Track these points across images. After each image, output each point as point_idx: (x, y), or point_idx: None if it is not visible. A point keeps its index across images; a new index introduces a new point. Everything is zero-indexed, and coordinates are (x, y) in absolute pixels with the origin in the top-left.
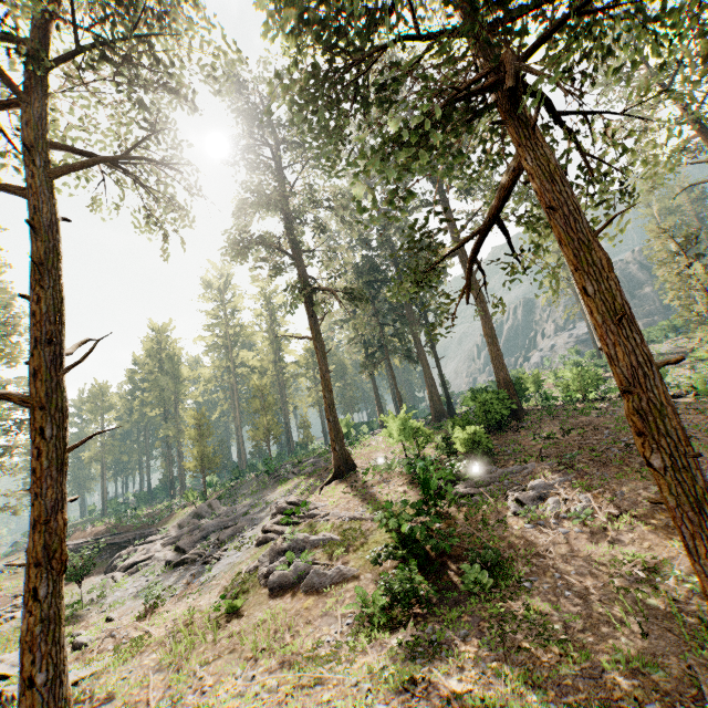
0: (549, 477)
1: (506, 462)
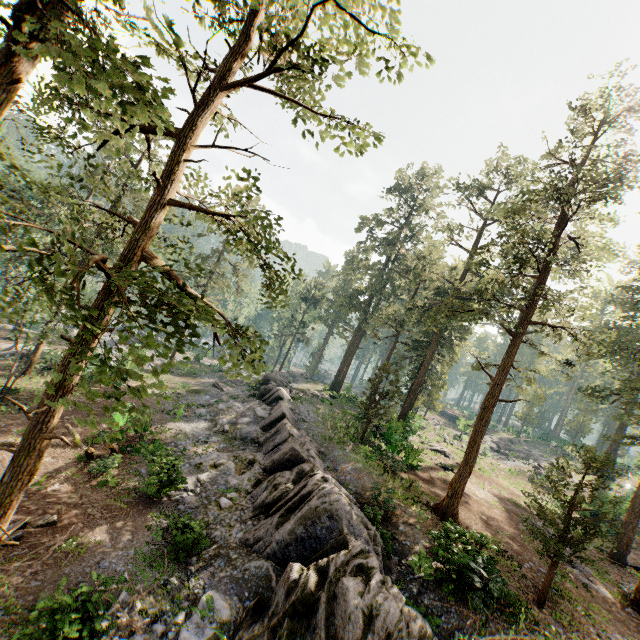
0: None
1: None
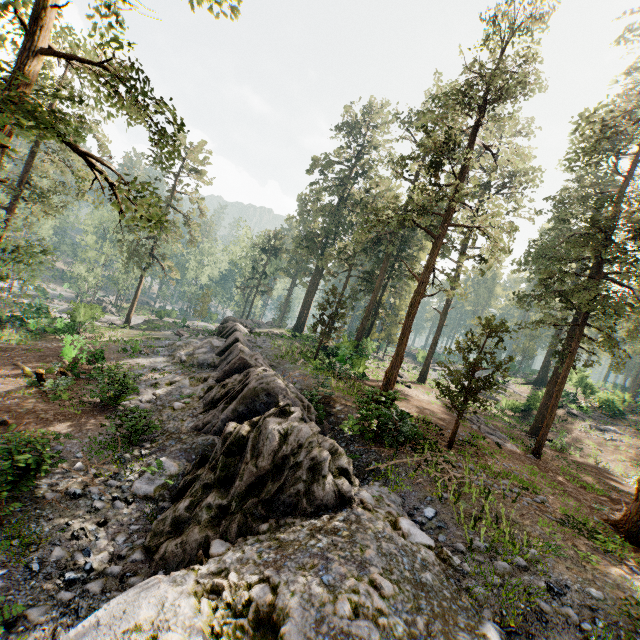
0: (622, 431)
1: (619, 422)
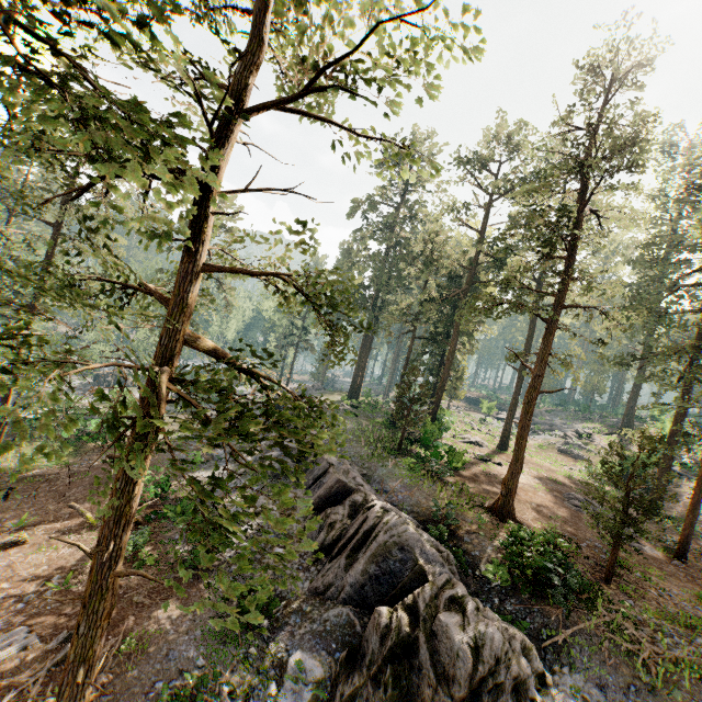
0: None
1: None
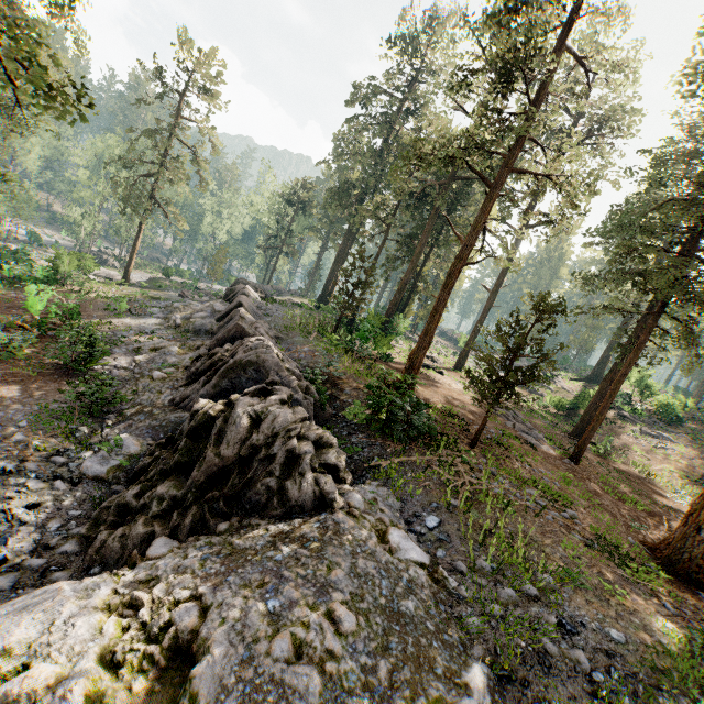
0: (676, 440)
1: (675, 429)
